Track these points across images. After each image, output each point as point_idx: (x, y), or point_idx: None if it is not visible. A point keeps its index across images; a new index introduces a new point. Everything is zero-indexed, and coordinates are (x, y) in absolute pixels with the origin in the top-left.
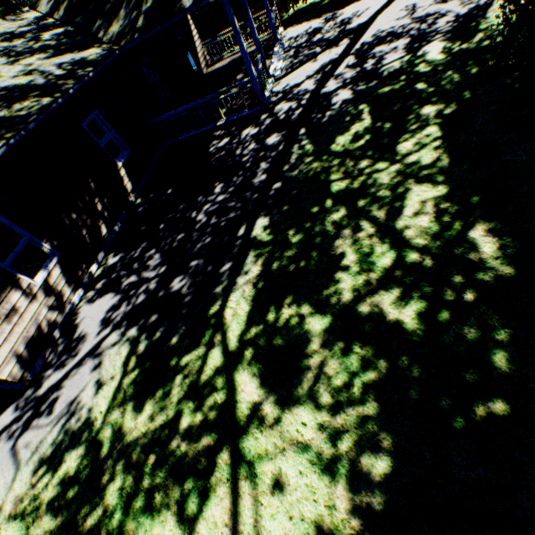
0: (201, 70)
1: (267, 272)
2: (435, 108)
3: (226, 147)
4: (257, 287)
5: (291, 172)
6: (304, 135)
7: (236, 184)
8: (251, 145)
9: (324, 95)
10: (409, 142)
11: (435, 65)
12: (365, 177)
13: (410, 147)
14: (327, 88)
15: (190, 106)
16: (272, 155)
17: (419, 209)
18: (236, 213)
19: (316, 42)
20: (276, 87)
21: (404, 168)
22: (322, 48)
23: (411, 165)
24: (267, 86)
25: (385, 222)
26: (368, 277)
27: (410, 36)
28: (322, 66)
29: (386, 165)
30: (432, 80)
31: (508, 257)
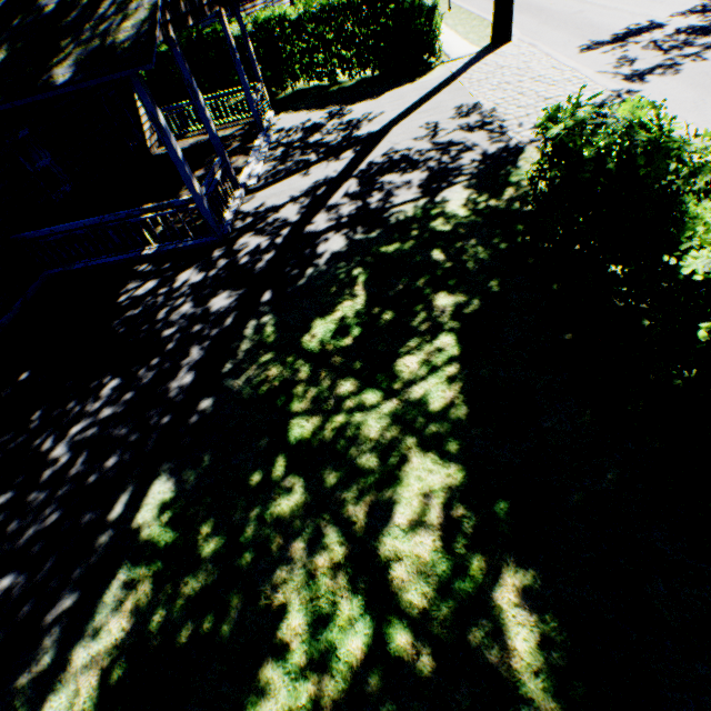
0: (148, 149)
1: (137, 636)
2: (453, 298)
3: (147, 299)
4: (105, 684)
5: (234, 378)
6: (269, 303)
7: (140, 384)
8: (186, 303)
9: (309, 236)
10: (414, 356)
11: (456, 223)
12: (345, 417)
13: (415, 367)
14: (315, 224)
15: (90, 222)
16: (214, 333)
17: (419, 512)
18: (123, 457)
19: (313, 144)
20: (246, 203)
21: (403, 410)
22: (319, 155)
23: (414, 407)
24: (230, 202)
25: (364, 535)
26: (319, 687)
27: (428, 168)
28: (314, 185)
29: (378, 398)
30: (452, 248)
31: (555, 674)
